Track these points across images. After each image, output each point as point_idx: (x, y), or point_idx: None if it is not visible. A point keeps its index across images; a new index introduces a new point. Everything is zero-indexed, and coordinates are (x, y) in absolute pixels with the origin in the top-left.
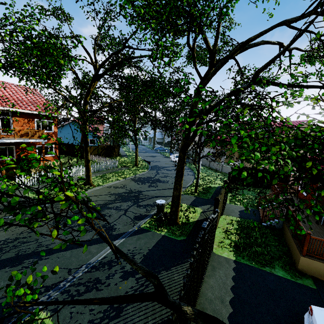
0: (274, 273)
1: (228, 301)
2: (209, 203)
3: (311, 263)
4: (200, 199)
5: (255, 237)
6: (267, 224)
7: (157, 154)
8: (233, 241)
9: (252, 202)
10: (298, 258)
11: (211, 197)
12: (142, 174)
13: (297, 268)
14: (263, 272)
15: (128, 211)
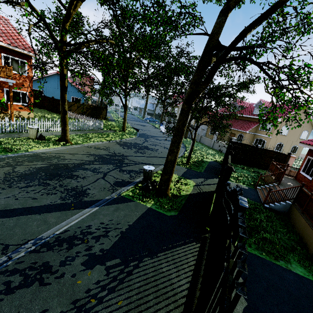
0: (291, 270)
1: (241, 312)
2: (202, 176)
3: None
4: (192, 171)
5: (259, 220)
6: (270, 205)
7: (147, 124)
8: None
9: (248, 180)
10: None
11: (204, 171)
12: (128, 140)
13: None
14: (278, 267)
15: (108, 175)
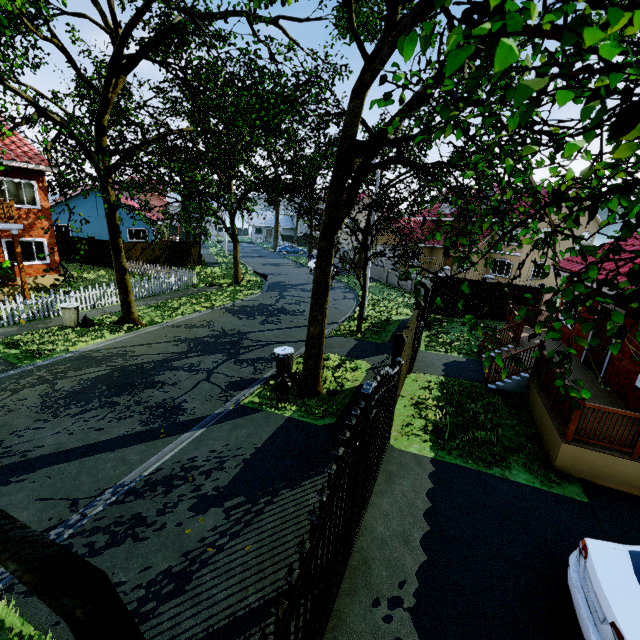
0: (509, 478)
1: (418, 540)
2: (385, 351)
3: (580, 455)
4: (368, 344)
5: (474, 412)
6: (497, 385)
7: (283, 260)
8: (430, 421)
9: (470, 346)
10: (557, 448)
11: (390, 340)
12: (248, 300)
13: (553, 465)
14: (488, 477)
15: (215, 373)
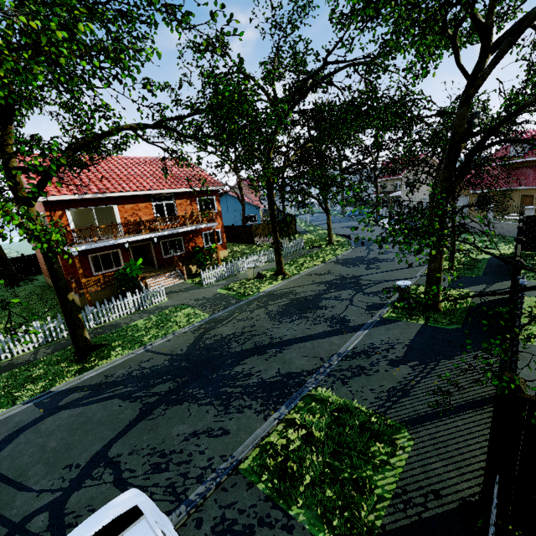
0: None
1: None
2: (482, 282)
3: None
4: (463, 278)
5: None
6: None
7: (353, 222)
8: None
9: None
10: None
11: (484, 274)
12: (346, 255)
13: None
14: None
15: (354, 300)
